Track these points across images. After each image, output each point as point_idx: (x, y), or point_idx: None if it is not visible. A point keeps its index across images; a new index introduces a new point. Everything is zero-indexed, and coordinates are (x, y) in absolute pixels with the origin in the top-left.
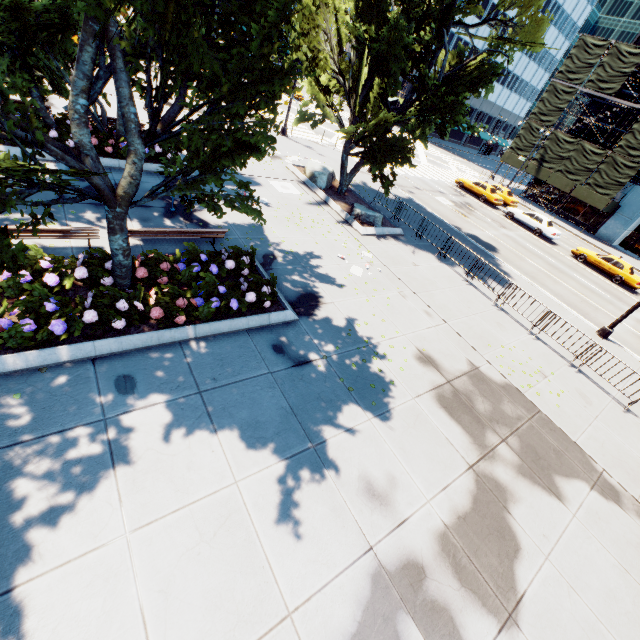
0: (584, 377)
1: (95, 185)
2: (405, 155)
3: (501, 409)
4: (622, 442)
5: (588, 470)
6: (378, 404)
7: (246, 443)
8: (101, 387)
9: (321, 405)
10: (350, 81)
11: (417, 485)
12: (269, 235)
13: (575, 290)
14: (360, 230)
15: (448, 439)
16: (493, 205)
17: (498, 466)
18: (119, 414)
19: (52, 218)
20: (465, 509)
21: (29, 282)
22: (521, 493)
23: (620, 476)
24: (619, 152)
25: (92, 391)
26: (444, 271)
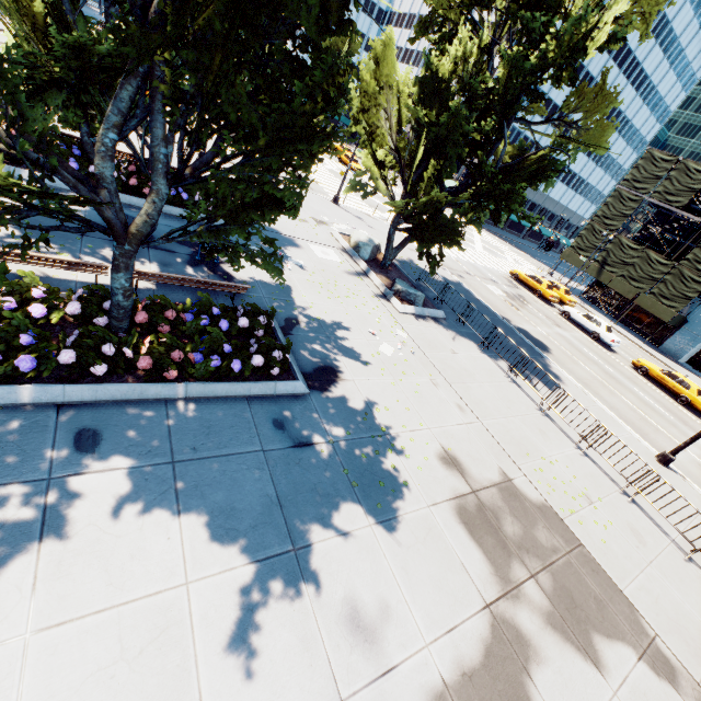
0: (638, 509)
1: (106, 218)
2: (455, 237)
3: (534, 535)
4: (681, 600)
5: (637, 632)
6: (384, 507)
7: (212, 533)
8: (58, 439)
9: (315, 499)
10: (406, 159)
11: (416, 621)
12: (297, 298)
13: (633, 405)
14: (398, 307)
15: (464, 564)
16: (549, 301)
17: (522, 610)
18: (68, 475)
19: (47, 244)
20: (473, 663)
21: (15, 310)
22: (548, 651)
23: (677, 646)
24: (686, 265)
25: (45, 442)
26: (485, 363)
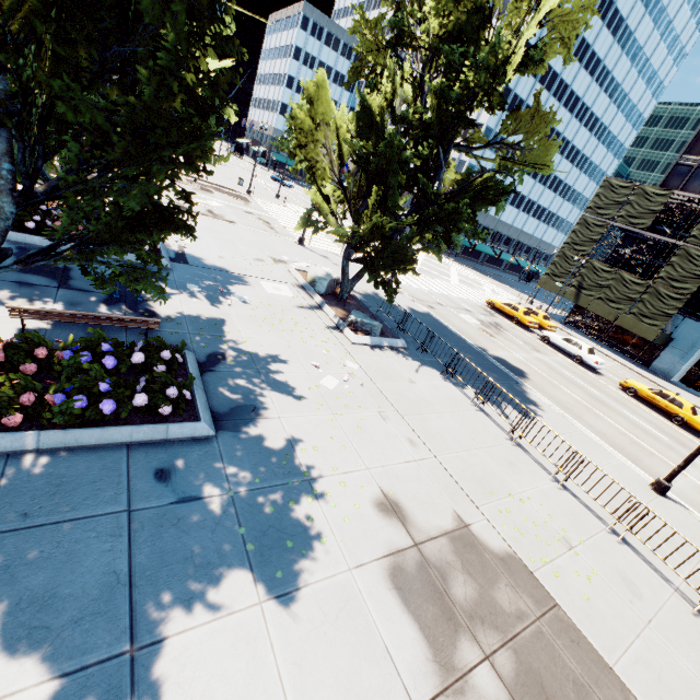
0: (631, 551)
1: None
2: (406, 263)
3: (493, 597)
4: (693, 672)
5: None
6: (286, 575)
7: (5, 637)
8: None
9: (186, 571)
10: (351, 191)
11: None
12: (230, 333)
13: (623, 428)
14: (351, 338)
15: (389, 649)
16: (528, 328)
17: None
18: None
19: None
20: None
21: None
22: None
23: None
24: (661, 283)
25: None
26: (449, 392)
